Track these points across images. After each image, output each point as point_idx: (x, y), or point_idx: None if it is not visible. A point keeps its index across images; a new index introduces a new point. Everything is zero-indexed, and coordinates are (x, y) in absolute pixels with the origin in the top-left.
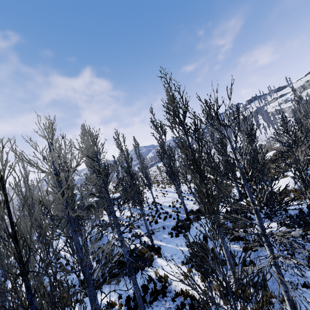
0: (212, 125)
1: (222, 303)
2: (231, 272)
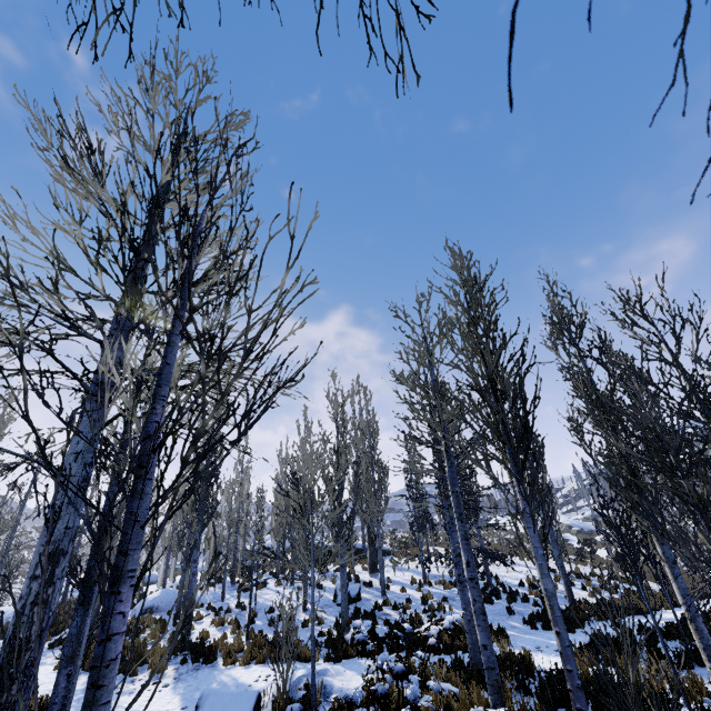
0: (633, 321)
1: (681, 701)
2: (703, 658)
